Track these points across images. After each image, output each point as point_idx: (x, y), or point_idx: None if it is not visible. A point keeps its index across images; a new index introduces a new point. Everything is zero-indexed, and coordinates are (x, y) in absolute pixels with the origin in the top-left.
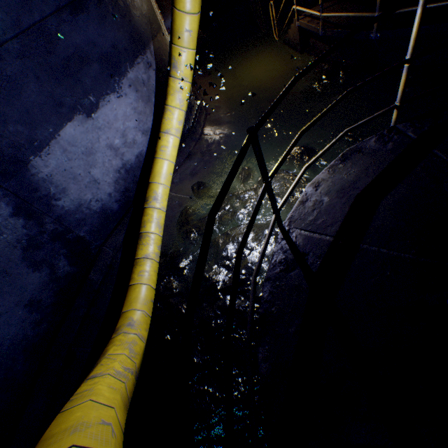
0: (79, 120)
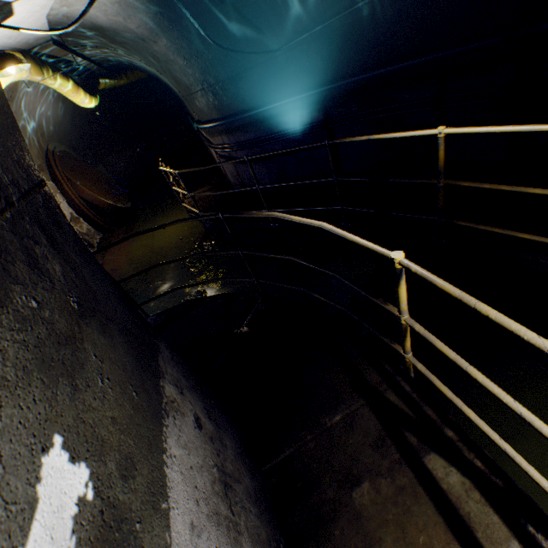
0: None
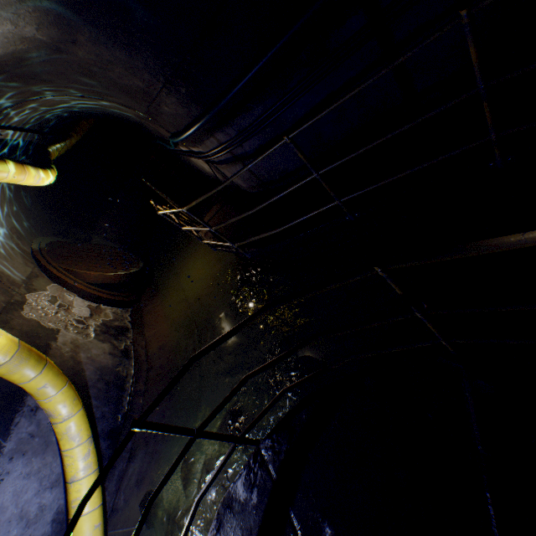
0: None
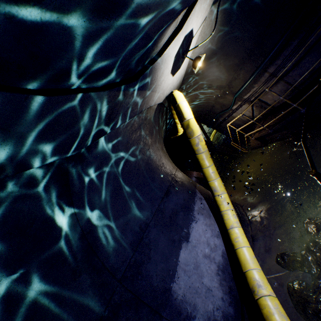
0: (184, 246)
